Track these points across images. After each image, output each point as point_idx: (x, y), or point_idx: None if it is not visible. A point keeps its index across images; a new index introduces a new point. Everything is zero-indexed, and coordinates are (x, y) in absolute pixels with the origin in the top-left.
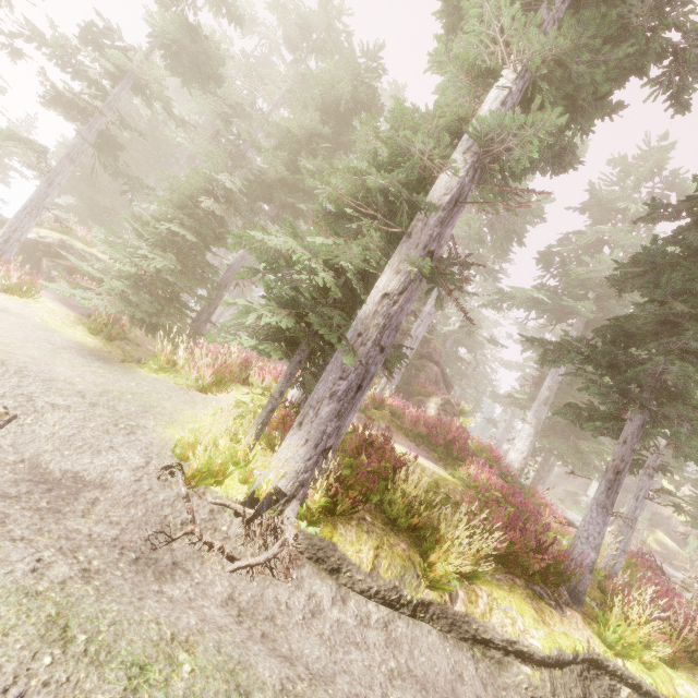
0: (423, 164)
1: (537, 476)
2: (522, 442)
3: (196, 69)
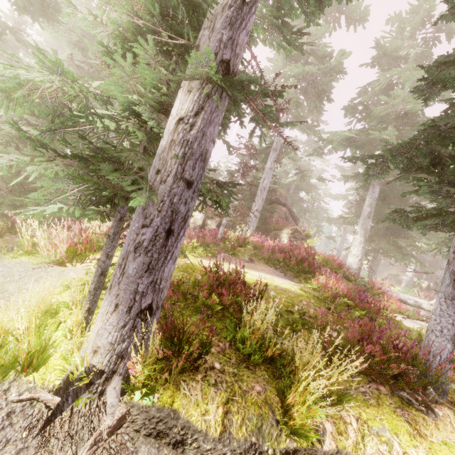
0: None
1: (370, 270)
2: (356, 248)
3: (35, 1)
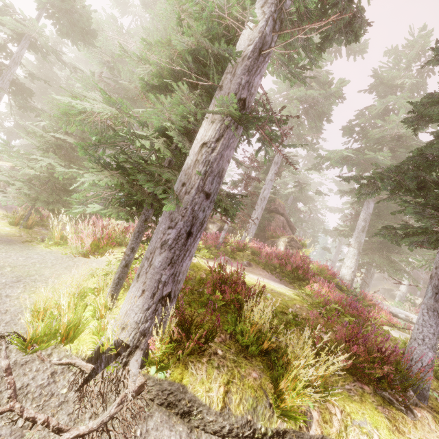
0: (226, 23)
1: (363, 282)
2: (350, 260)
3: (77, 29)
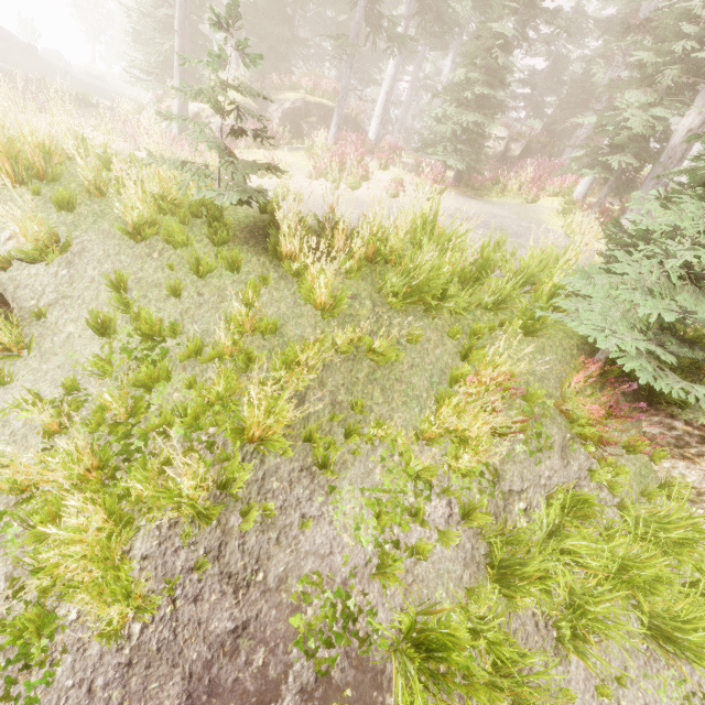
0: None
1: None
2: None
3: None
